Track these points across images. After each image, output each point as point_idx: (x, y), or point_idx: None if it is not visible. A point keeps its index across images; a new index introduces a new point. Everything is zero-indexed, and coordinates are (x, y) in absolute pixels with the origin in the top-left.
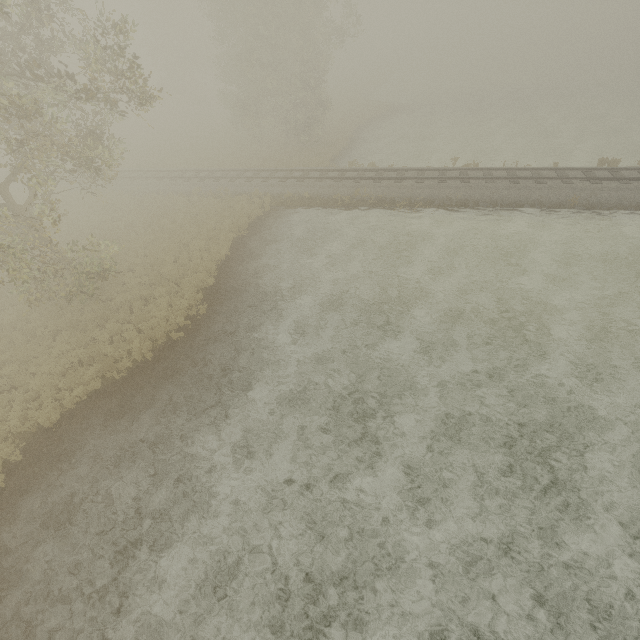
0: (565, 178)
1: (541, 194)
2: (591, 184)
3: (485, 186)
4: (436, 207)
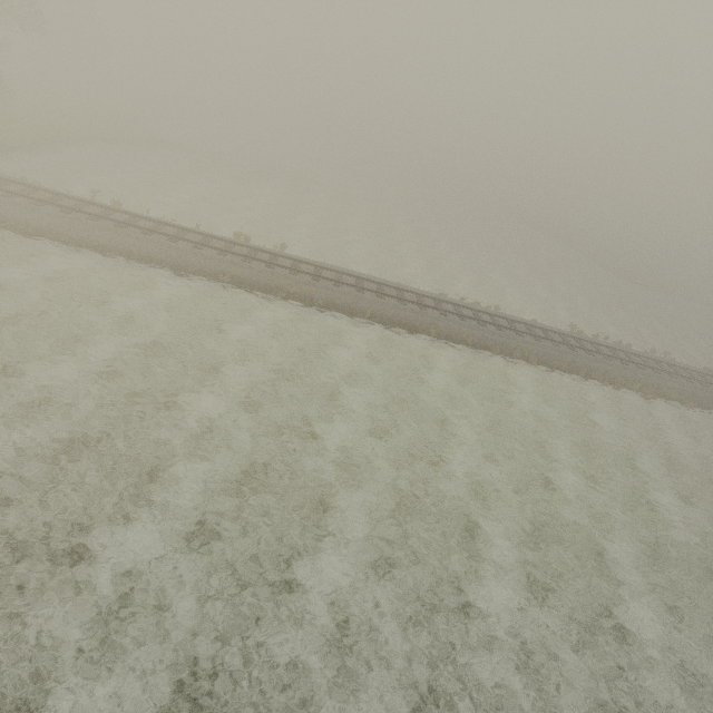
0: (173, 236)
1: (135, 244)
2: (191, 247)
3: (83, 221)
4: (6, 228)
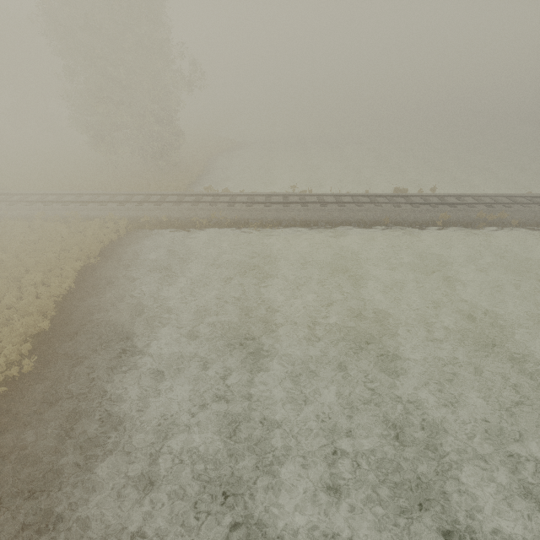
0: (376, 202)
1: (362, 215)
2: (394, 207)
3: (320, 209)
4: (284, 227)
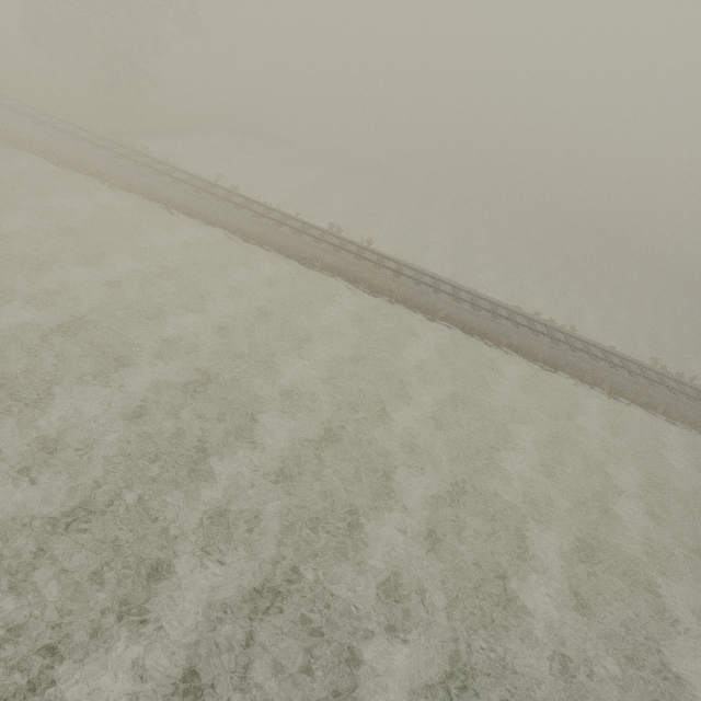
0: (278, 221)
1: (248, 224)
2: (293, 233)
3: (210, 201)
4: (153, 200)
